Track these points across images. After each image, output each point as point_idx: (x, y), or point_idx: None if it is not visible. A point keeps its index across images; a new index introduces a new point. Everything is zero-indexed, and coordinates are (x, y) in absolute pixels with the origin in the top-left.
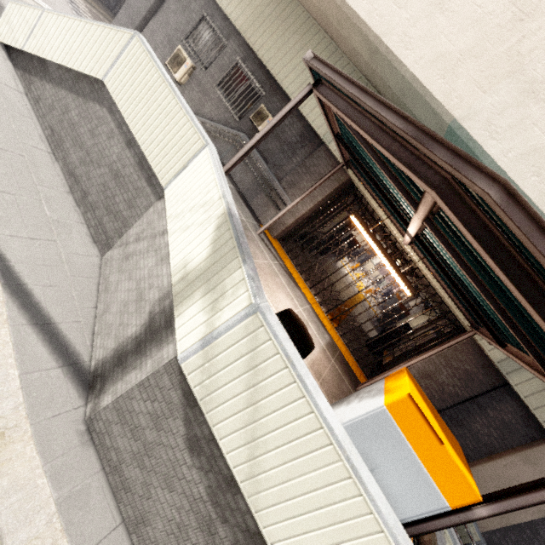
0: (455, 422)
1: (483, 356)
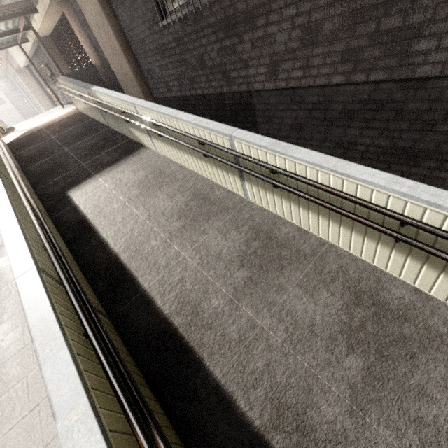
0: (97, 51)
1: (63, 3)
